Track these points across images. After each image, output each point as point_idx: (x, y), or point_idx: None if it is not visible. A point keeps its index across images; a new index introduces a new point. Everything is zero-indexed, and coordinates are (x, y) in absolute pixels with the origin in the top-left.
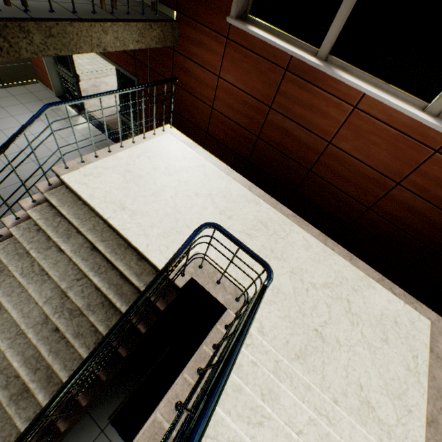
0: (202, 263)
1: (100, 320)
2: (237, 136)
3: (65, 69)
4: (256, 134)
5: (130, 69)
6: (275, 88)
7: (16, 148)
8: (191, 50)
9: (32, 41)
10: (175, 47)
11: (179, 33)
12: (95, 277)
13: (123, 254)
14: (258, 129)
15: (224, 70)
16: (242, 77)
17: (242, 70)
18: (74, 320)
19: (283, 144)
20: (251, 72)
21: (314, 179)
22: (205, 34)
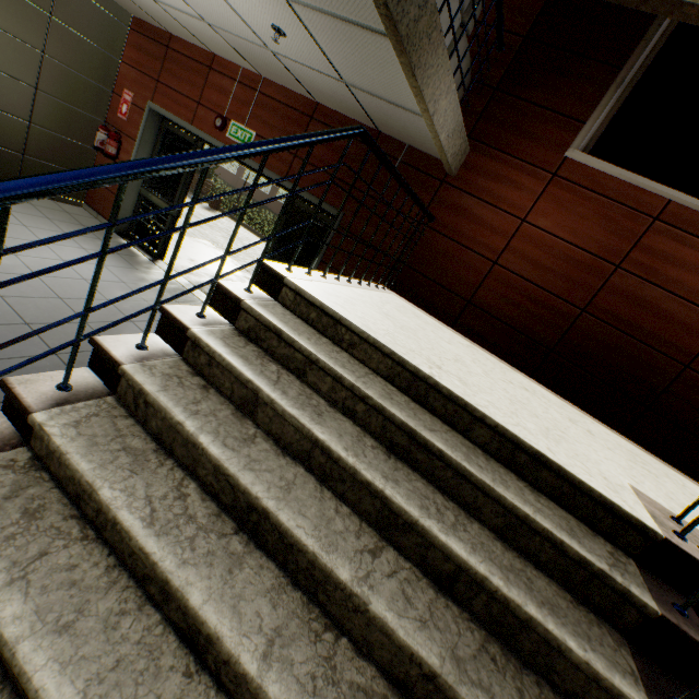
0: (695, 505)
1: None
2: (536, 307)
3: (160, 195)
4: (580, 305)
5: (332, 200)
6: (632, 241)
7: (25, 268)
8: (479, 183)
9: (417, 20)
10: (447, 179)
11: (463, 162)
12: (449, 537)
13: (494, 471)
14: (586, 297)
15: (536, 212)
16: (569, 223)
17: (572, 215)
18: None
19: (634, 322)
20: (588, 218)
21: (695, 381)
22: (513, 167)
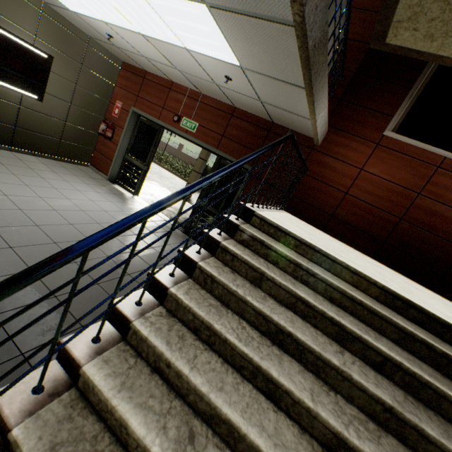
0: None
1: (442, 435)
2: (372, 218)
3: (136, 159)
4: (398, 216)
5: None
6: (425, 179)
7: (75, 206)
8: (333, 149)
9: (319, 82)
10: (315, 147)
11: (324, 138)
12: (377, 343)
13: (386, 310)
14: (402, 211)
15: (368, 164)
16: (388, 170)
17: (390, 166)
18: (384, 445)
19: (432, 224)
20: (399, 167)
21: None
22: (353, 140)
